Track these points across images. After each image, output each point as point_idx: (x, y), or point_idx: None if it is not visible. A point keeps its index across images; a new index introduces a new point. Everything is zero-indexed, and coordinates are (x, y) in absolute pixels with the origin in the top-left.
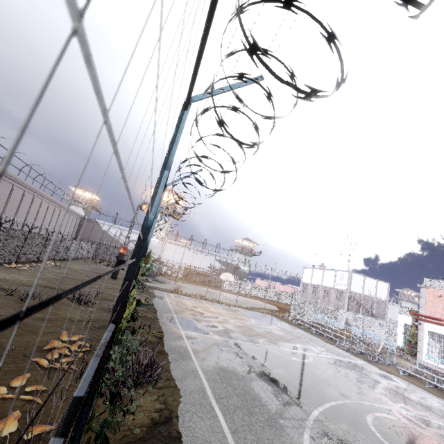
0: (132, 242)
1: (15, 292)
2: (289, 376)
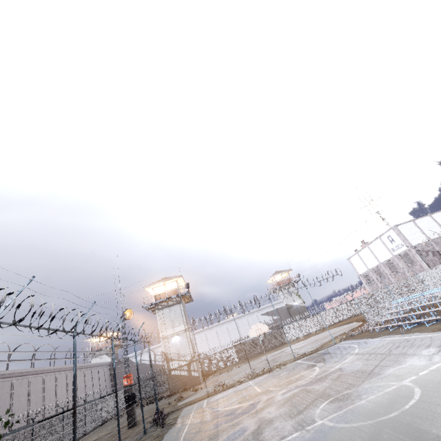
0: None
1: None
2: None
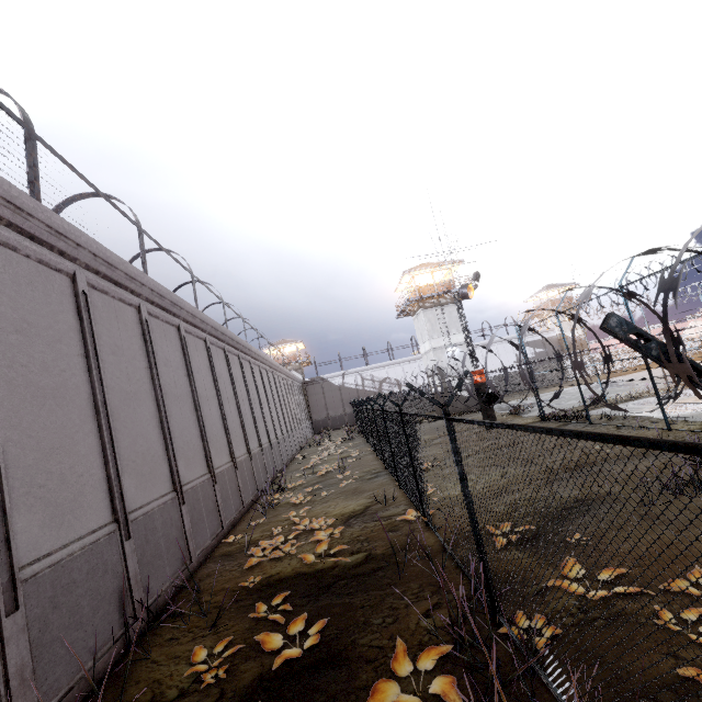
0: (384, 383)
1: (611, 495)
2: None
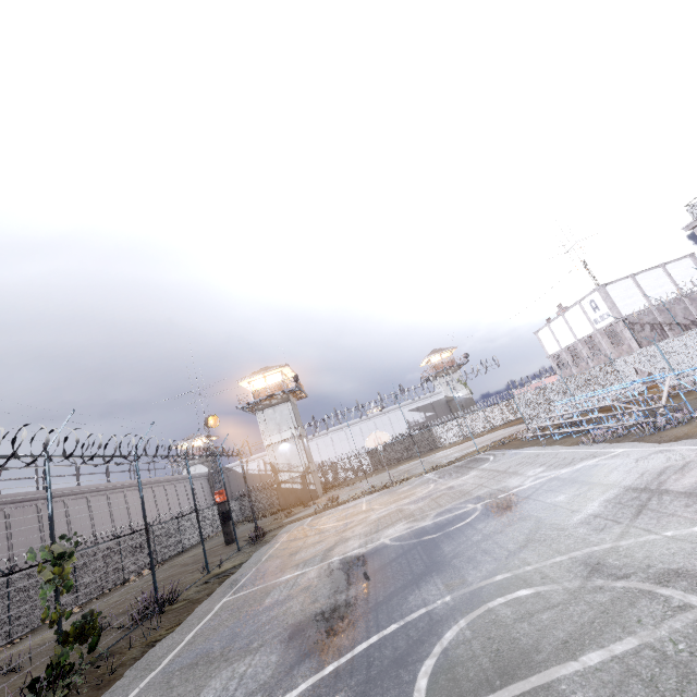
0: None
1: None
2: (354, 598)
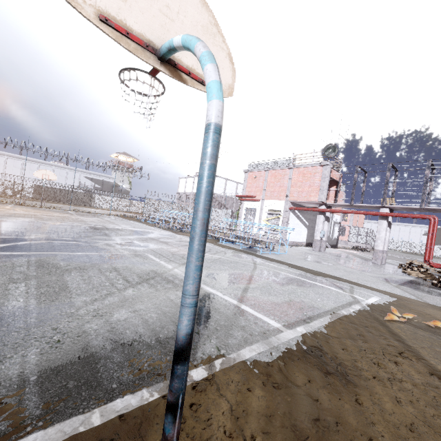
0: None
1: None
2: None
